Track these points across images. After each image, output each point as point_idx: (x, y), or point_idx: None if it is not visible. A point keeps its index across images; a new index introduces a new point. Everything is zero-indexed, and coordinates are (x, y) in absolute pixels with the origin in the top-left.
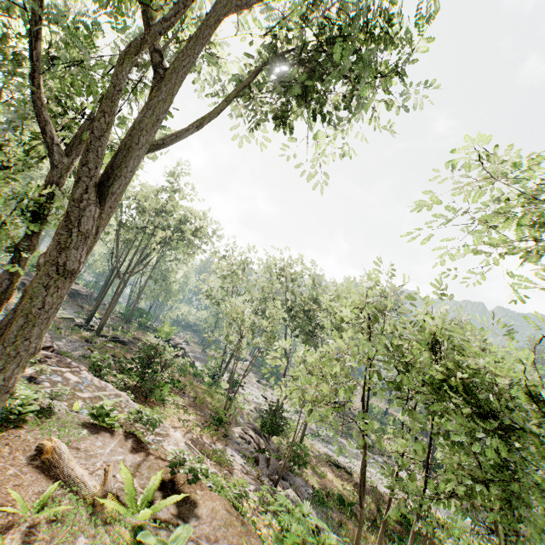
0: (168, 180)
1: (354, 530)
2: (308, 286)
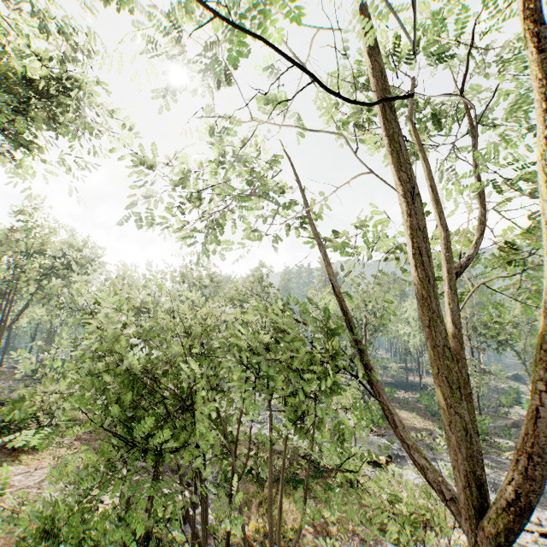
0: (19, 219)
1: (255, 492)
2: (208, 286)
